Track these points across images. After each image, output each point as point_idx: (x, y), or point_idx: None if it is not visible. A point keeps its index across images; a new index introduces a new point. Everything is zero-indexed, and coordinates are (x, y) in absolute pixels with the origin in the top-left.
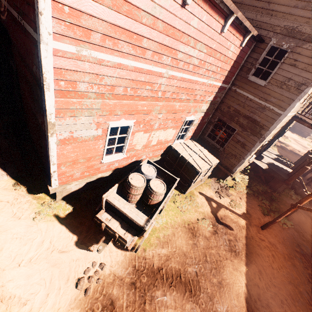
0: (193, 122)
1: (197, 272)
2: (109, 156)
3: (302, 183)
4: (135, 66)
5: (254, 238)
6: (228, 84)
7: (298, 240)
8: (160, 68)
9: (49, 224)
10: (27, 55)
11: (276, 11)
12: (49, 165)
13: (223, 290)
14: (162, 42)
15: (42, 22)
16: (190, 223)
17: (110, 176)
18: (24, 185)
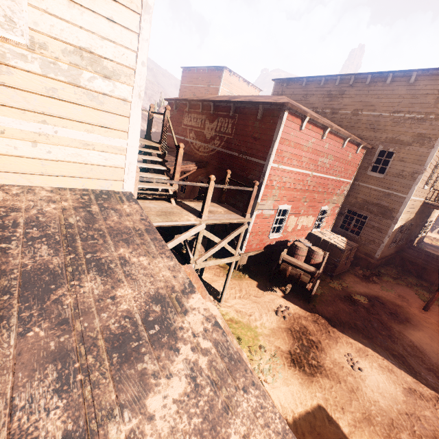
0: (327, 212)
1: (365, 325)
2: (272, 234)
3: None
4: (297, 171)
5: (417, 315)
6: (351, 180)
7: None
8: (308, 171)
9: (239, 281)
10: (240, 171)
11: (376, 129)
12: (246, 233)
13: (394, 340)
14: (310, 158)
15: (271, 157)
16: (346, 296)
17: (267, 256)
18: (210, 259)
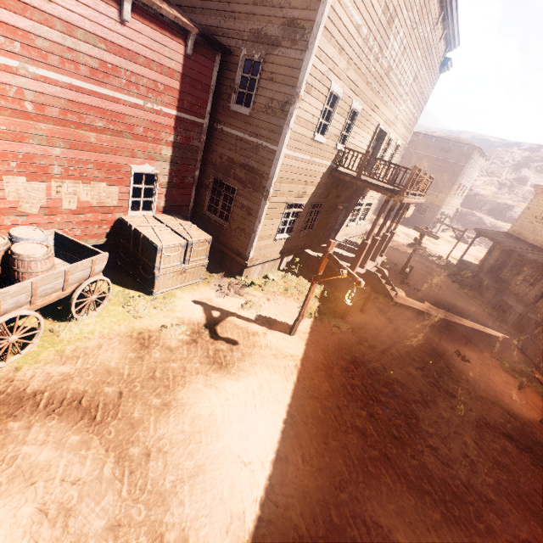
0: (158, 179)
1: (124, 393)
2: None
3: (387, 276)
4: None
5: (270, 346)
6: (203, 119)
7: (354, 345)
8: (1, 57)
9: None
10: None
11: (238, 12)
12: None
13: (166, 414)
14: None
15: None
16: (146, 331)
17: None
18: None
